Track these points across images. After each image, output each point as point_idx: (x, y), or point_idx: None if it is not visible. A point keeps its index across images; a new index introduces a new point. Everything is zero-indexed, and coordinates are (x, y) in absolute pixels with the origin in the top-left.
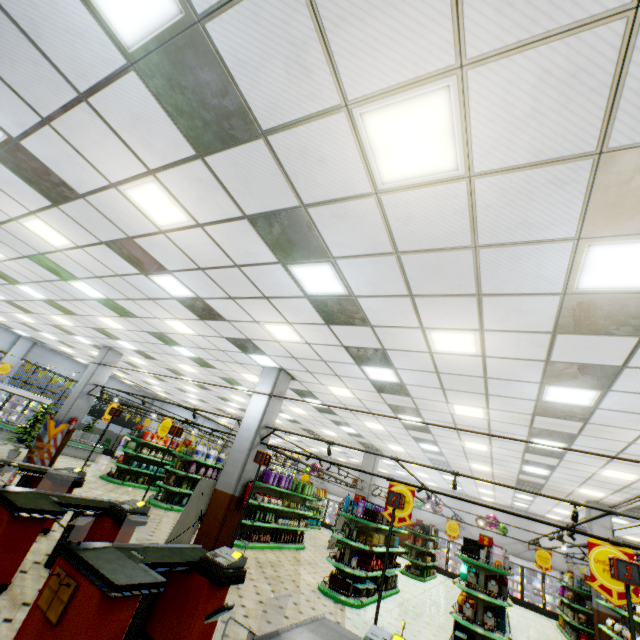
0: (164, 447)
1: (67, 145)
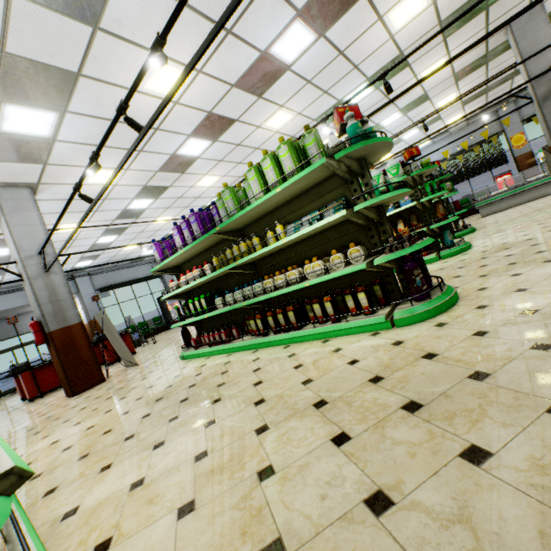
0: None
1: None
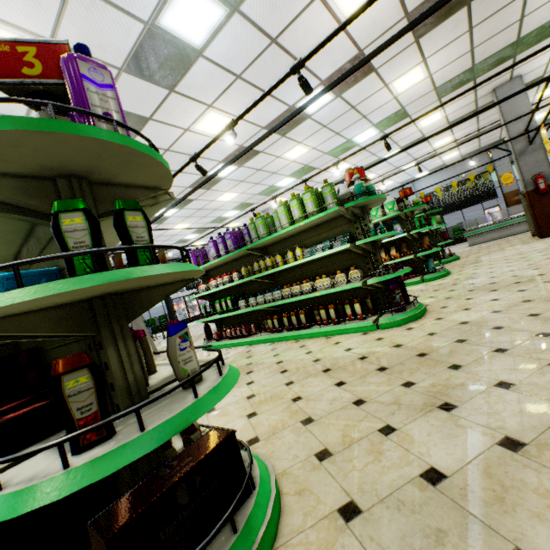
0: None
1: None
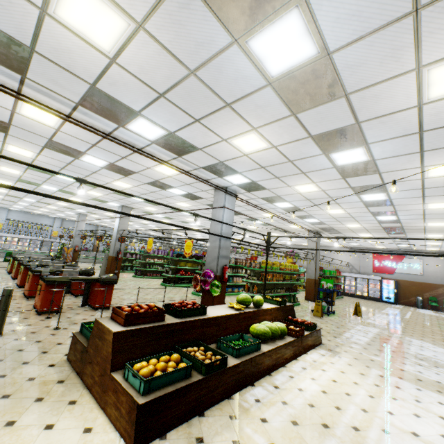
0: None
1: None
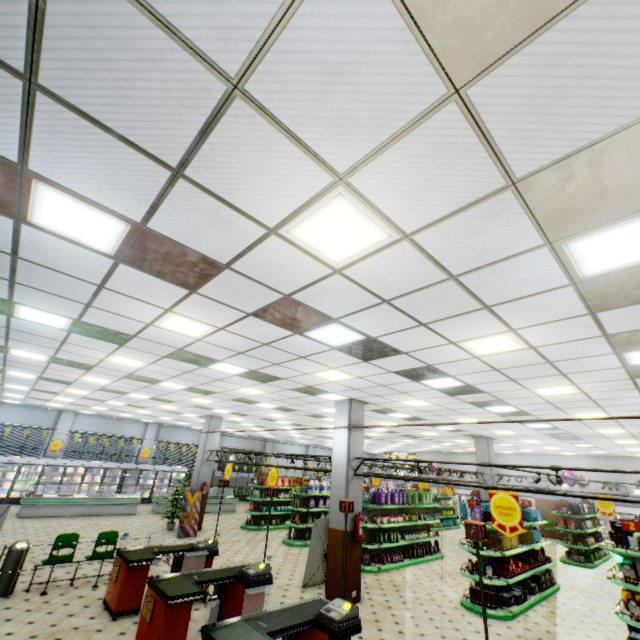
0: (283, 487)
1: (108, 313)
